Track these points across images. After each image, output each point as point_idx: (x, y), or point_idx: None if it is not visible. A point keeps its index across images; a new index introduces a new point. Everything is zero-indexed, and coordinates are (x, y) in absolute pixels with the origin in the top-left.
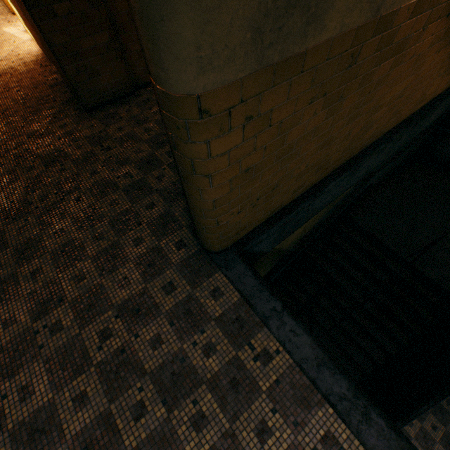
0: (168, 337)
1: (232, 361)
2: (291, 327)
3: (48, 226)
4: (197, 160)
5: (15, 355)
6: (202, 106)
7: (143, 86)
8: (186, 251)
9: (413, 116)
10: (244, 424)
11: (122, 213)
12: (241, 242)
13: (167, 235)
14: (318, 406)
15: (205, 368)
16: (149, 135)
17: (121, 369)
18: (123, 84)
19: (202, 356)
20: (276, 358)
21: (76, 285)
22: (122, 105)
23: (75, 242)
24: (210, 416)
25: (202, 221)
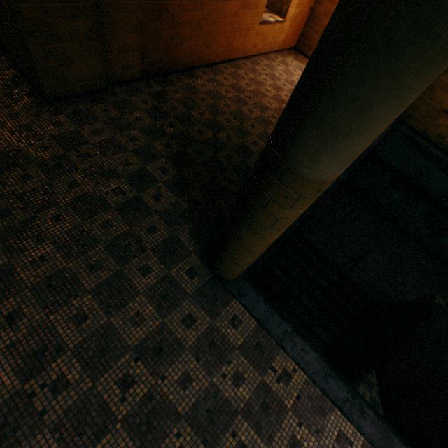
0: (197, 374)
1: (259, 386)
2: (301, 346)
3: (19, 253)
4: (282, 219)
5: (4, 431)
6: (321, 187)
7: (118, 83)
8: (199, 279)
9: (357, 159)
10: (279, 443)
11: (120, 237)
12: (249, 268)
13: (176, 262)
14: (330, 411)
15: (237, 398)
16: (135, 145)
17: (152, 418)
18: (98, 78)
19: (233, 386)
20: (294, 376)
21: (76, 327)
22: (95, 102)
23: (64, 273)
24: (249, 444)
25: (240, 258)
